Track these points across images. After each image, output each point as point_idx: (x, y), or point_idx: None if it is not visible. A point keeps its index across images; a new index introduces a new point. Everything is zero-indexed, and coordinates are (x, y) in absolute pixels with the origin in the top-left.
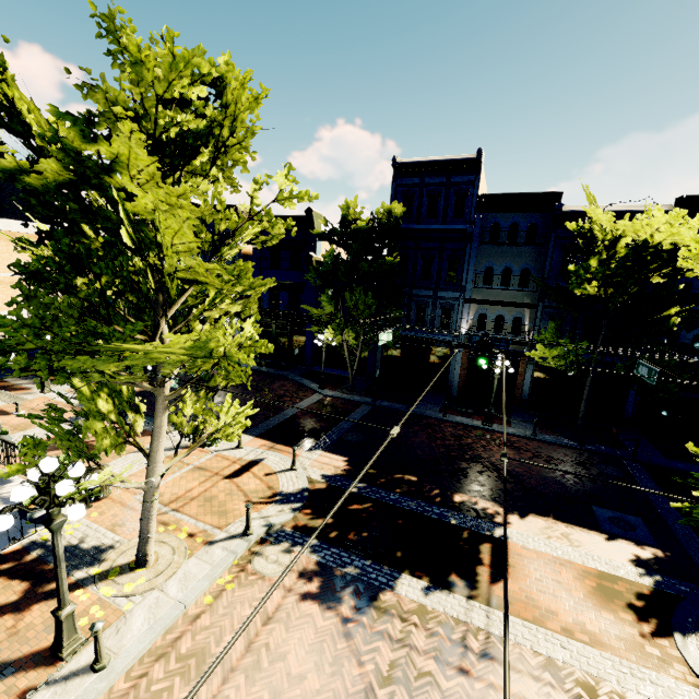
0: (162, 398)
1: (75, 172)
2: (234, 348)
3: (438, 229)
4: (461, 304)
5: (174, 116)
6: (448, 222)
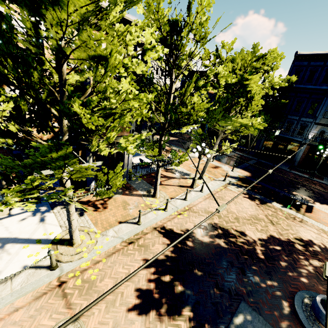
0: (220, 136)
1: (239, 80)
2: (257, 124)
3: (310, 88)
4: (312, 124)
5: (264, 67)
6: (317, 85)
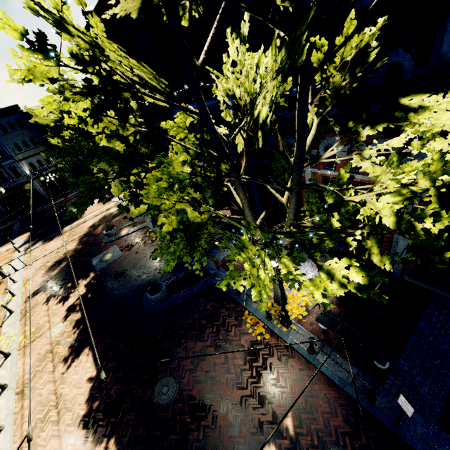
0: None
1: None
2: None
3: None
4: (17, 163)
5: None
6: None
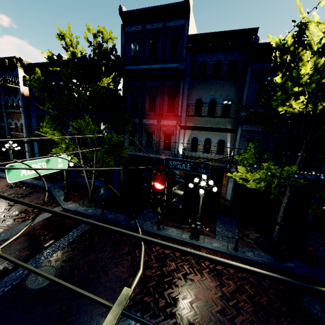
0: None
1: None
2: None
3: (158, 68)
4: (178, 130)
5: None
6: (166, 62)
